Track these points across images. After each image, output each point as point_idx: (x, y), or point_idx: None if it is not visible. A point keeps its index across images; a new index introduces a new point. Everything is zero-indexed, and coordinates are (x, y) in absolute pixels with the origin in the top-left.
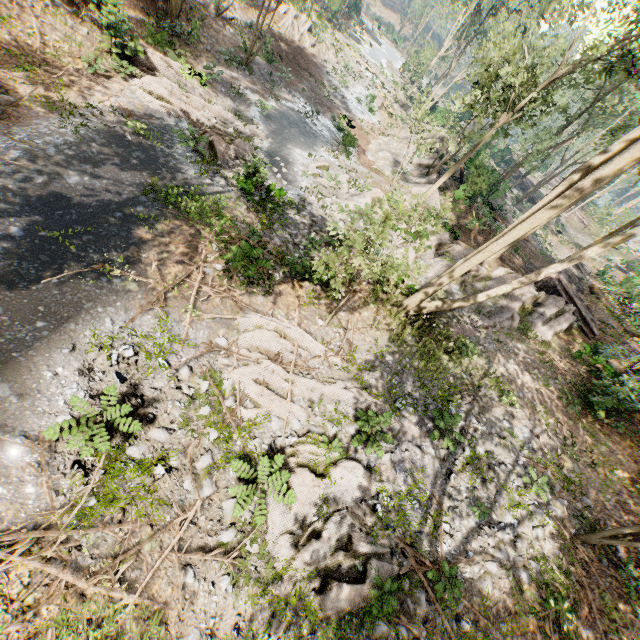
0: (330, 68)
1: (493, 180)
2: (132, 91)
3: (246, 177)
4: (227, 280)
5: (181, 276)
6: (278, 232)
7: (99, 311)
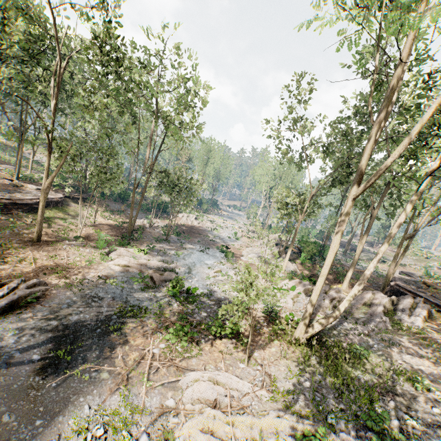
0: (209, 229)
1: (318, 246)
2: (109, 267)
3: (173, 287)
4: (169, 353)
5: (138, 359)
6: (198, 313)
7: (81, 400)
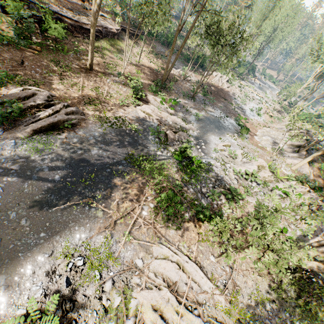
0: (236, 96)
1: None
2: (136, 111)
3: (180, 152)
4: (154, 215)
5: (128, 210)
6: (193, 185)
7: (76, 229)
